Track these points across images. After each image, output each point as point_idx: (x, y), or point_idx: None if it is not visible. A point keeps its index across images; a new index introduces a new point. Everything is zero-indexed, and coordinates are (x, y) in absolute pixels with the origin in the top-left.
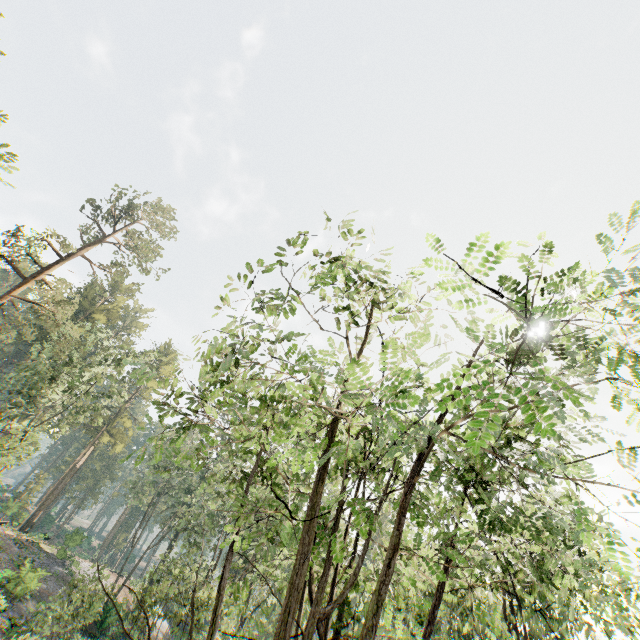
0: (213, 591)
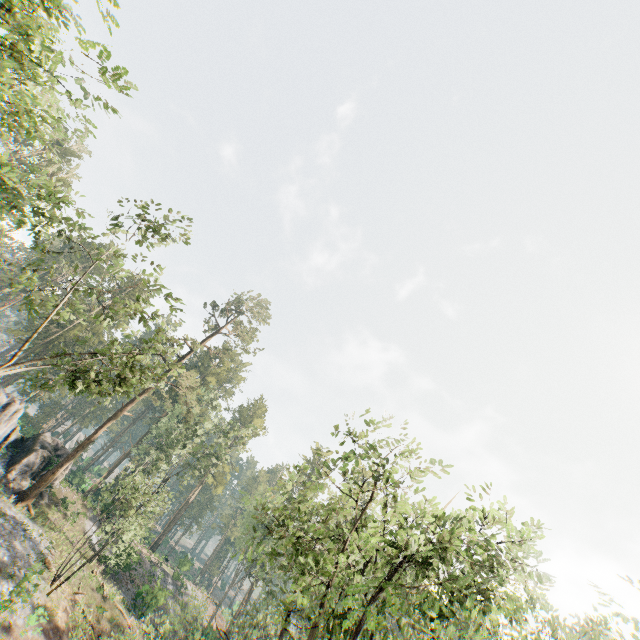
0: None
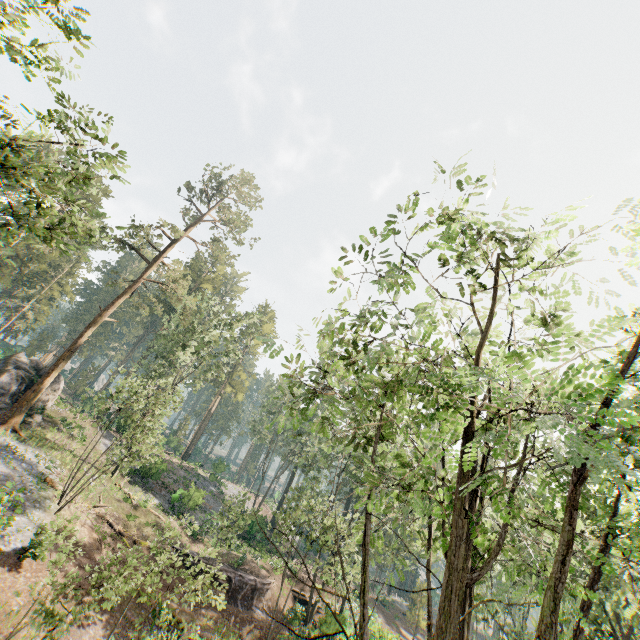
0: (337, 520)
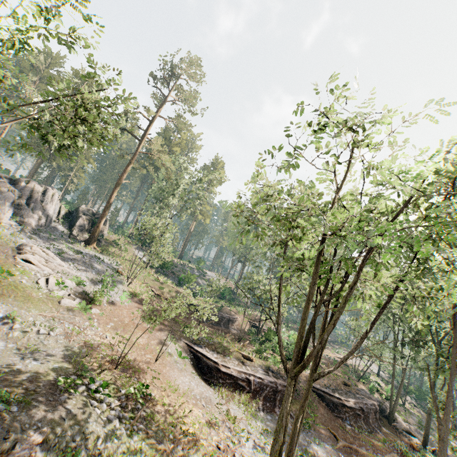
0: (272, 287)
